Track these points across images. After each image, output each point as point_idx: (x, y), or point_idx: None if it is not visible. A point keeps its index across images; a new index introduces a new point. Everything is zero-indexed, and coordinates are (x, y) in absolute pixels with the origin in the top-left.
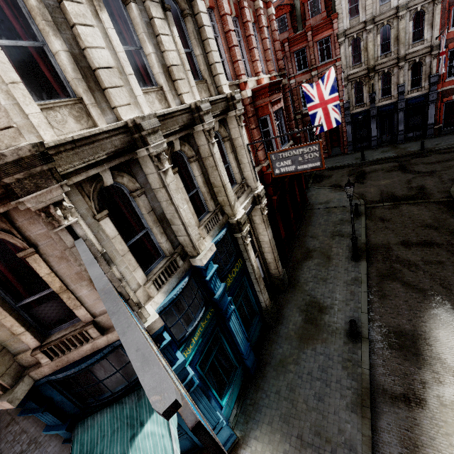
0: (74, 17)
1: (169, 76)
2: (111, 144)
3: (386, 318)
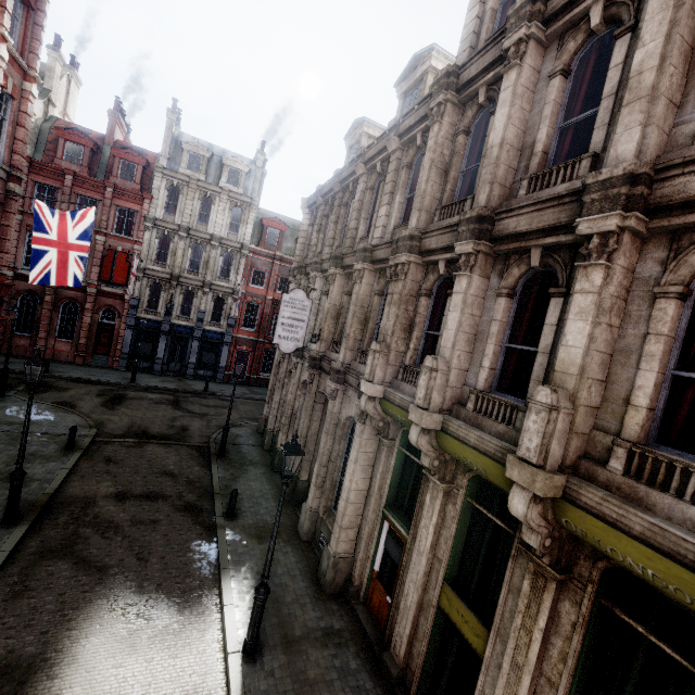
0: None
1: None
2: None
3: None
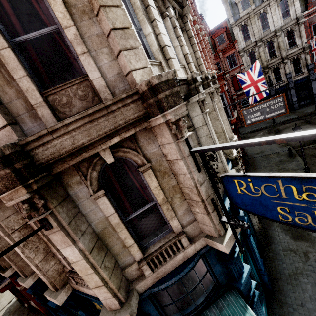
0: (154, 15)
1: (185, 60)
2: (183, 90)
3: None
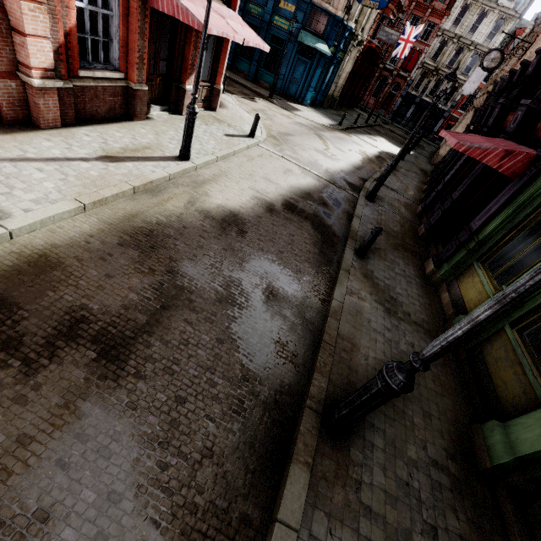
0: None
1: None
2: None
3: (367, 130)
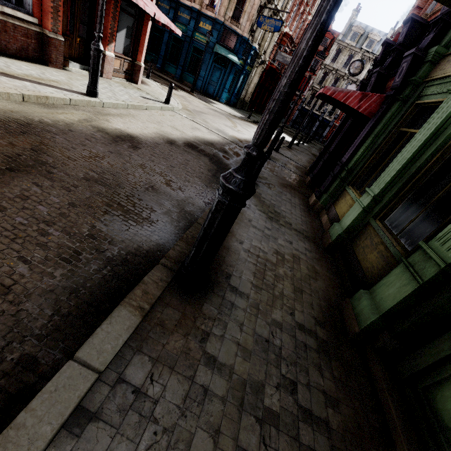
0: None
1: None
2: None
3: None
